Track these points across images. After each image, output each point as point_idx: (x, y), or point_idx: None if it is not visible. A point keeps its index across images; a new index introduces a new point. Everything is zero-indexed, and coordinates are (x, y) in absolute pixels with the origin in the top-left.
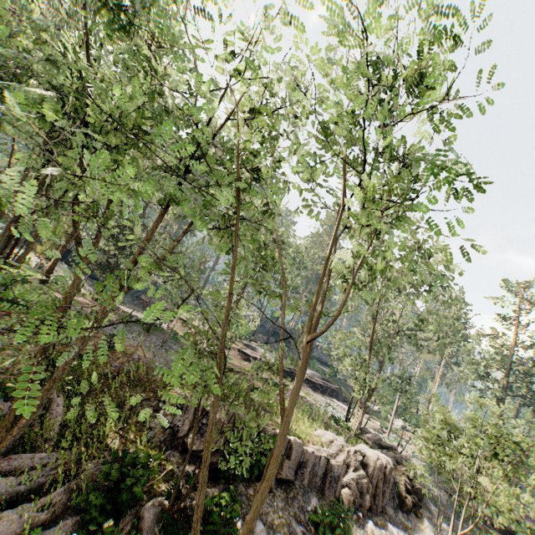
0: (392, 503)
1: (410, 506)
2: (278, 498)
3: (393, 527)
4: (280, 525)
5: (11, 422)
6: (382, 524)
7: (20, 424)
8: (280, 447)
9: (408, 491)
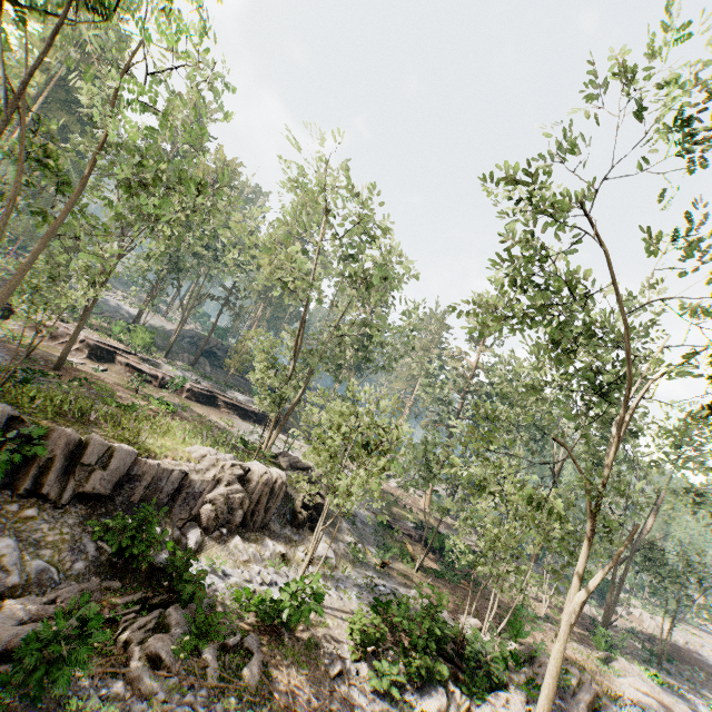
0: (281, 520)
1: (303, 520)
2: (72, 515)
3: (270, 541)
4: (57, 542)
5: None
6: (256, 540)
7: None
8: None
9: (306, 508)
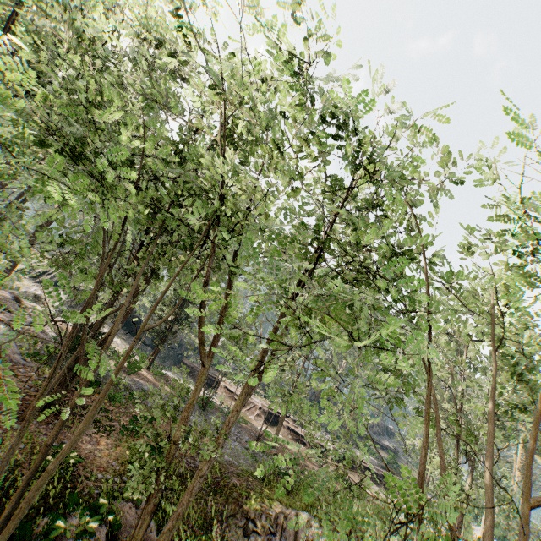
0: None
1: None
2: None
3: None
4: None
5: None
6: None
7: None
8: None
9: None
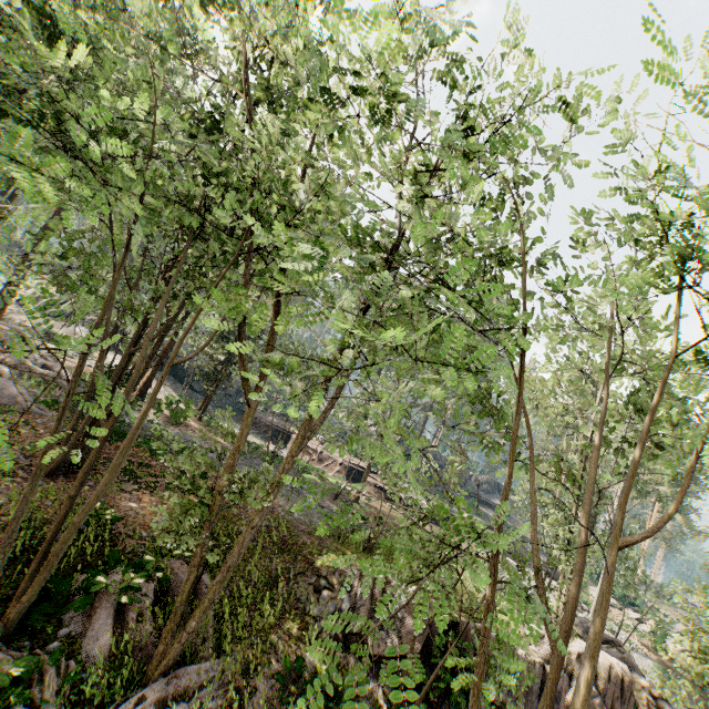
0: None
1: None
2: None
3: None
4: None
5: (176, 624)
6: None
7: (189, 628)
8: (581, 703)
9: None
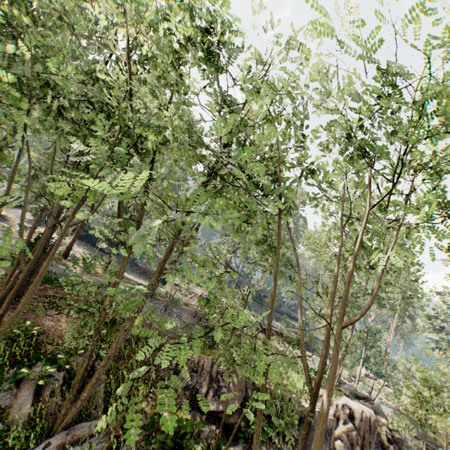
0: None
1: None
2: None
3: None
4: None
5: (73, 395)
6: None
7: (82, 397)
8: (322, 425)
9: (389, 440)
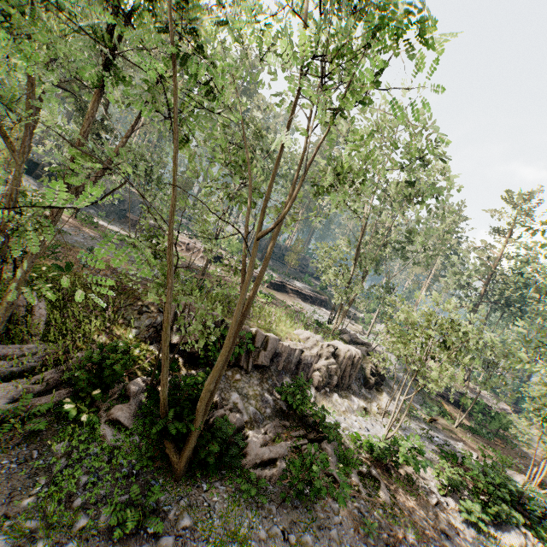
0: (357, 383)
1: (373, 384)
2: (254, 378)
3: (355, 398)
4: (254, 396)
5: None
6: (346, 396)
7: None
8: (230, 330)
9: (373, 375)
